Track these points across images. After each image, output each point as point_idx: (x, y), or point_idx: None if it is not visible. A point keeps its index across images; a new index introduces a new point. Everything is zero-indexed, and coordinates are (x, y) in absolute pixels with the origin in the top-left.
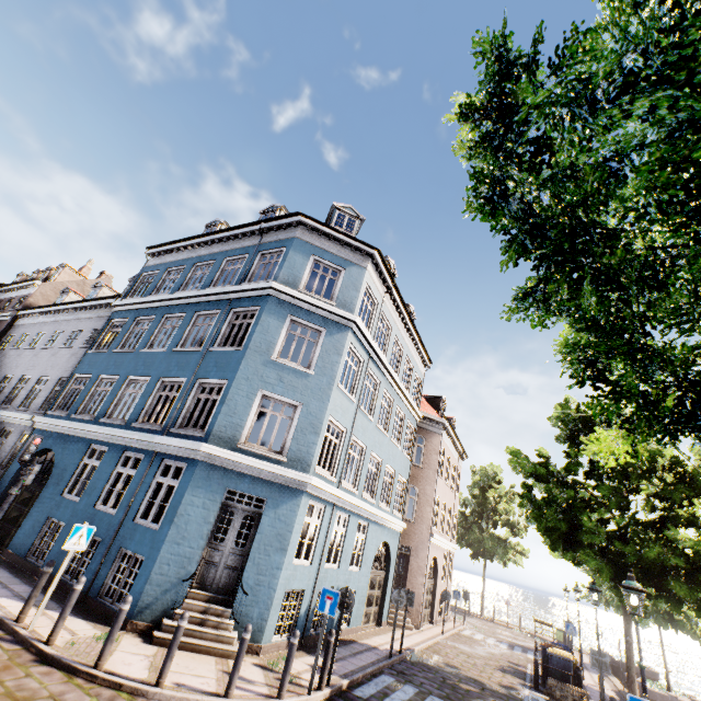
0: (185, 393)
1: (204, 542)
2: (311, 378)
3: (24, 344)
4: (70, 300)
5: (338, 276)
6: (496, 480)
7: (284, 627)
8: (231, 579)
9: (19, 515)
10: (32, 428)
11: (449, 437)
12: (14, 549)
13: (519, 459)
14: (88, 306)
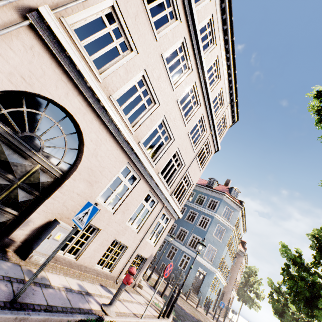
0: (189, 236)
1: (193, 278)
2: (220, 243)
3: None
4: None
5: (231, 213)
6: (255, 274)
7: (204, 303)
8: (196, 288)
9: None
10: None
11: (244, 257)
12: None
13: (271, 283)
14: None
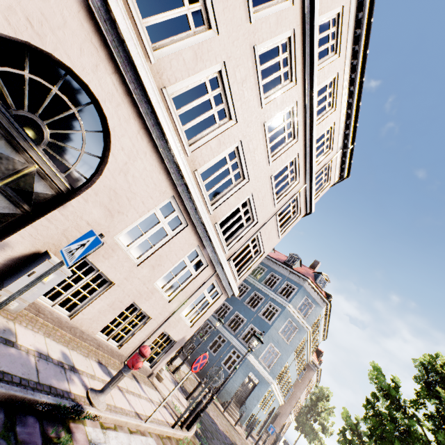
0: (246, 326)
1: (240, 385)
2: (287, 345)
3: None
4: None
5: (311, 307)
6: (327, 399)
7: (246, 422)
8: (241, 399)
9: None
10: None
11: (317, 373)
12: None
13: (347, 416)
14: None
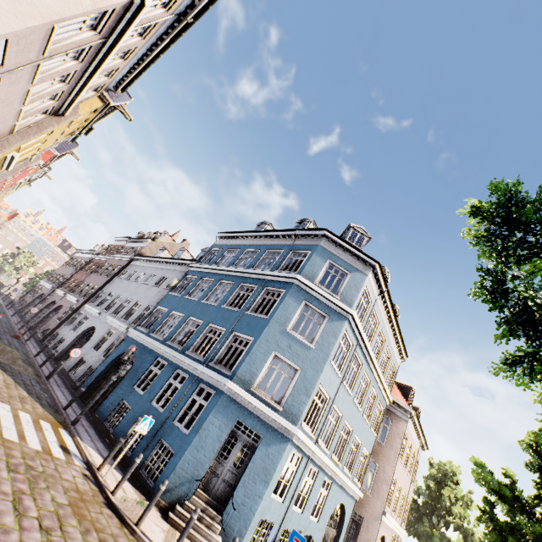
0: (223, 339)
1: (214, 455)
2: (311, 351)
3: (133, 278)
4: (164, 255)
5: (345, 277)
6: (454, 480)
7: None
8: (225, 492)
9: (106, 391)
10: (125, 334)
11: (413, 426)
12: (99, 414)
13: (483, 472)
14: (174, 262)
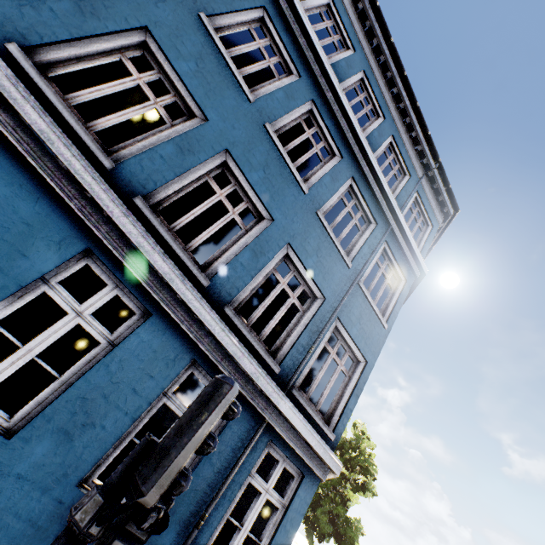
0: (323, 332)
1: None
2: None
3: None
4: None
5: None
6: None
7: None
8: None
9: None
10: None
11: None
12: None
13: None
14: None
